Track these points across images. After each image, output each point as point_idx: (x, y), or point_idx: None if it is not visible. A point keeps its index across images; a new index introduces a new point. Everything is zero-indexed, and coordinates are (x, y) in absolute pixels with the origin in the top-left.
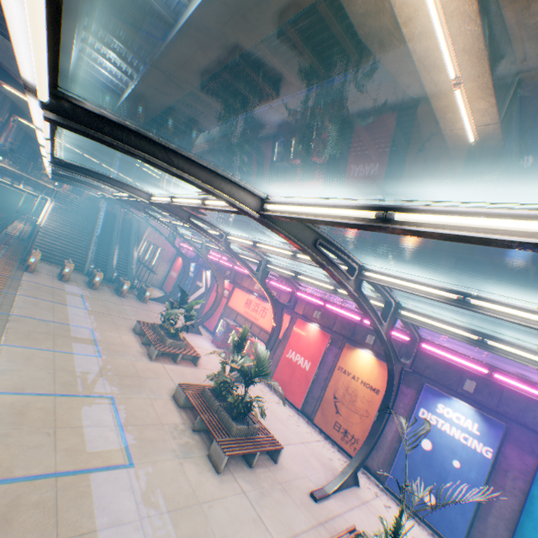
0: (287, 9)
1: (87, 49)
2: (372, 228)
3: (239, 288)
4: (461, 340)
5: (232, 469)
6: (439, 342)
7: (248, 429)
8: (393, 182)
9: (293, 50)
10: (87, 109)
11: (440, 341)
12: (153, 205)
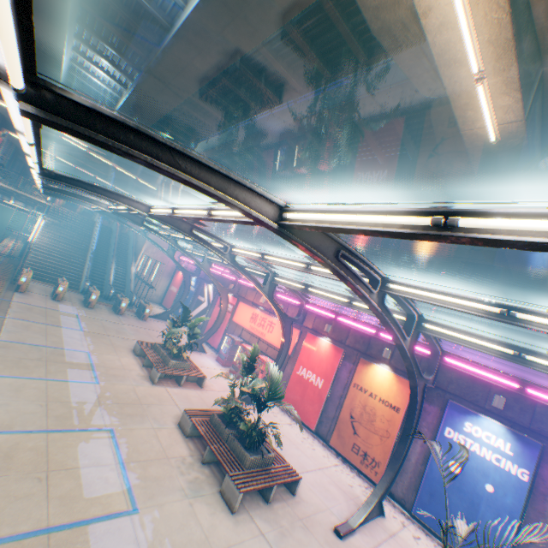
0: (291, 6)
1: (78, 57)
2: (427, 237)
3: (244, 302)
4: (494, 355)
5: (247, 507)
6: (461, 355)
7: (262, 460)
8: (403, 187)
9: (296, 51)
10: (75, 101)
11: (462, 354)
12: (152, 218)
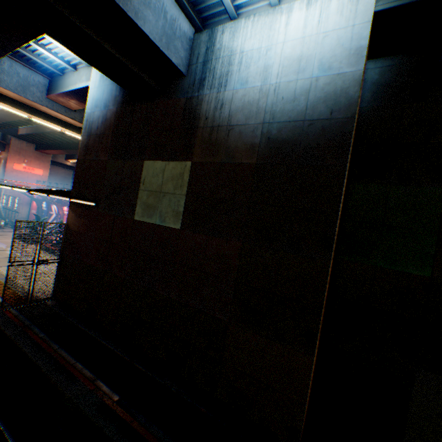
0: None
1: None
2: None
3: None
4: None
5: None
6: None
7: None
8: None
9: None
10: None
11: None
12: None
